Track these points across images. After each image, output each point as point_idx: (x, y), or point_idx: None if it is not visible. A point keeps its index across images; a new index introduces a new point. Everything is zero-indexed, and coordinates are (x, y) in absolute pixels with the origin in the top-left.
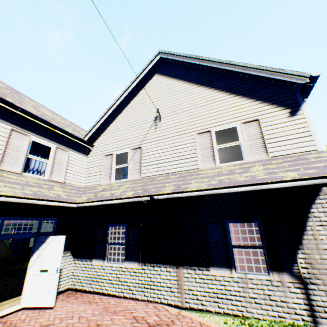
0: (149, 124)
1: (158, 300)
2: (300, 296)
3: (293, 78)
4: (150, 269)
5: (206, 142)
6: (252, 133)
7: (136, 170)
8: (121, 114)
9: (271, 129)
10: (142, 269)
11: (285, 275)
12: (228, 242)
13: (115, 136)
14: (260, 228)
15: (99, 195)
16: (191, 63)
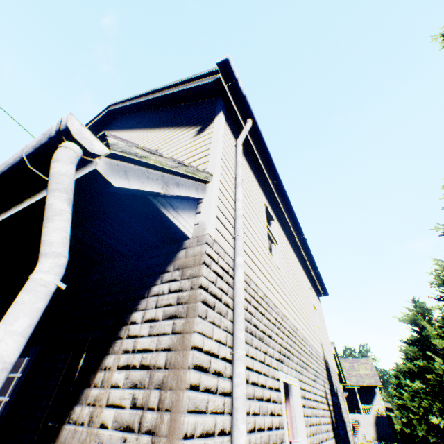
0: None
1: None
2: None
3: (205, 80)
4: None
5: None
6: None
7: None
8: None
9: None
10: None
11: None
12: None
13: None
14: (24, 374)
15: None
16: (127, 105)
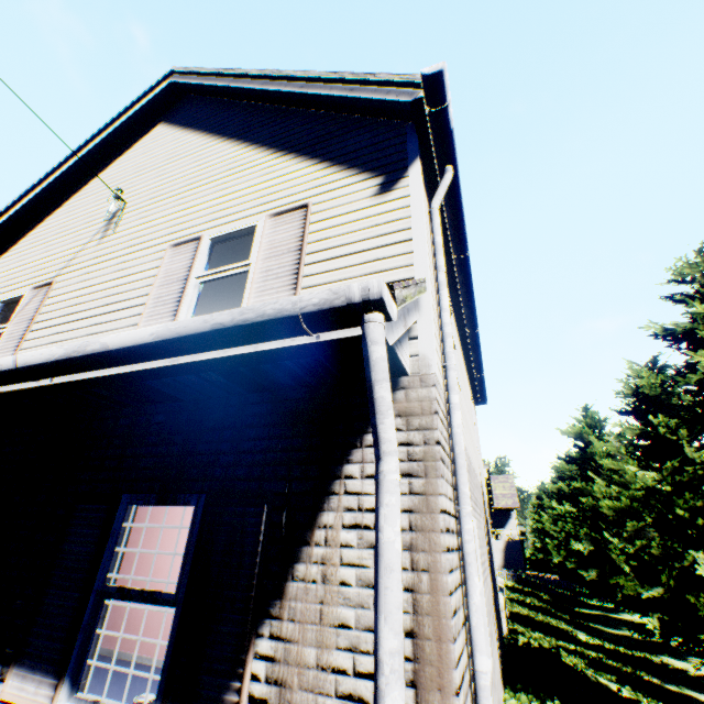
0: (96, 228)
1: None
2: None
3: (392, 92)
4: None
5: (181, 265)
6: (283, 239)
7: (12, 342)
8: (60, 210)
9: (327, 228)
10: None
11: None
12: (96, 575)
13: (23, 258)
14: (195, 527)
15: None
16: (218, 86)
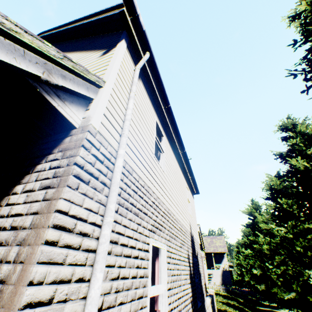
0: None
1: None
2: None
3: (113, 12)
4: None
5: None
6: None
7: None
8: None
9: None
10: None
11: None
12: None
13: None
14: None
15: None
16: (54, 33)
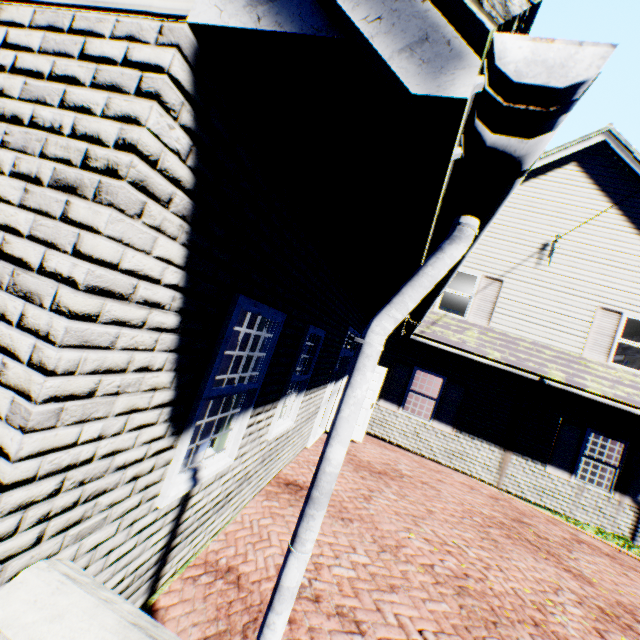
0: (528, 250)
1: (468, 472)
2: (630, 518)
3: None
4: (466, 440)
5: (608, 326)
6: None
7: (482, 313)
8: None
9: None
10: (455, 436)
11: (626, 498)
12: (579, 450)
13: None
14: (624, 451)
15: (438, 333)
16: None
